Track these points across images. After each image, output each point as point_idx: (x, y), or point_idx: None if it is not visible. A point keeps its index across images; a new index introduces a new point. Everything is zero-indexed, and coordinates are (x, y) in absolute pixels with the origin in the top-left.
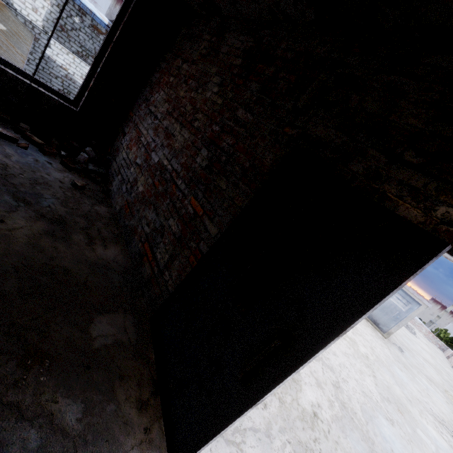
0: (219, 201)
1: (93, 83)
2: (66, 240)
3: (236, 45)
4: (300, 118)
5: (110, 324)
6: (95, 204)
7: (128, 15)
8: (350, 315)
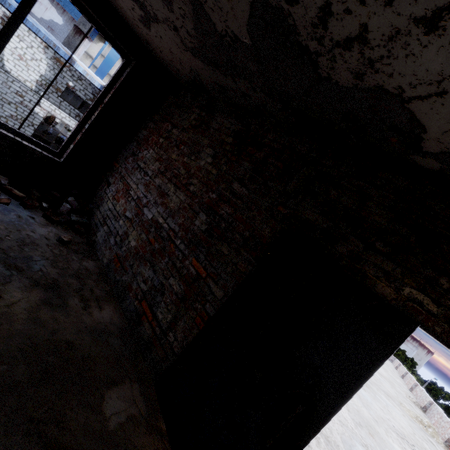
0: (223, 265)
1: (80, 137)
2: (63, 307)
3: (226, 125)
4: (291, 201)
5: (120, 398)
6: (82, 259)
7: (120, 83)
8: (357, 380)
